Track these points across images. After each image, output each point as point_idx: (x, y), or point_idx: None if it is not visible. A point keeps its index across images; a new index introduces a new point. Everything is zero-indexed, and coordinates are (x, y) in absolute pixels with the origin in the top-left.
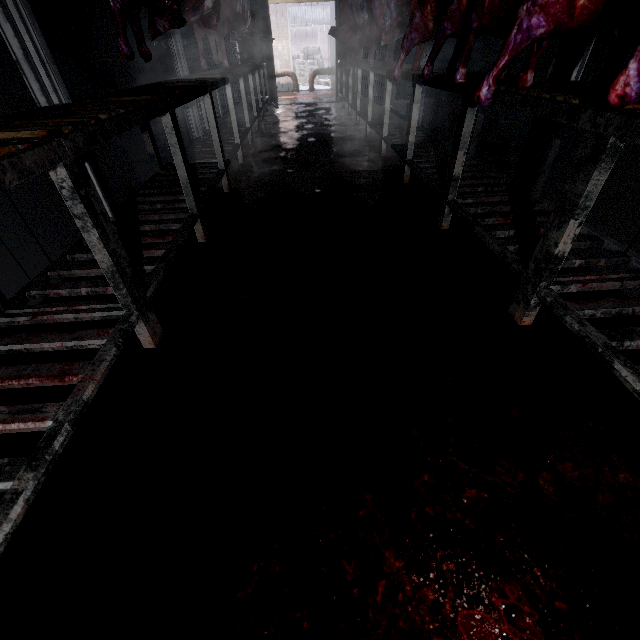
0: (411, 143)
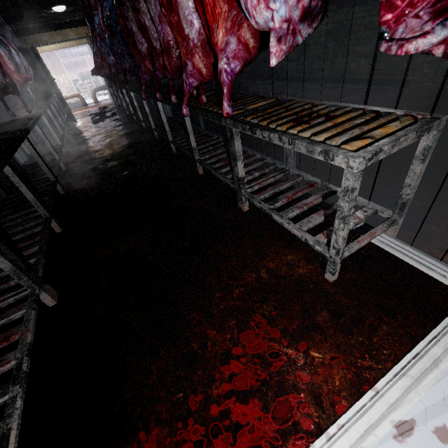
0: (168, 131)
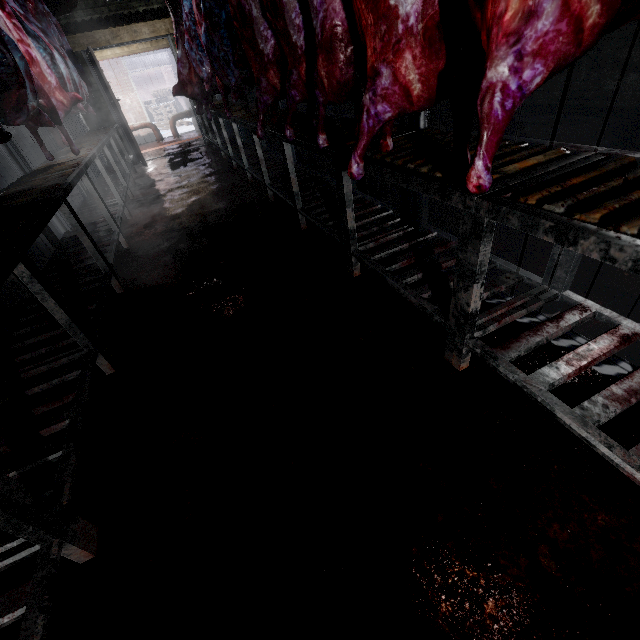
0: (297, 193)
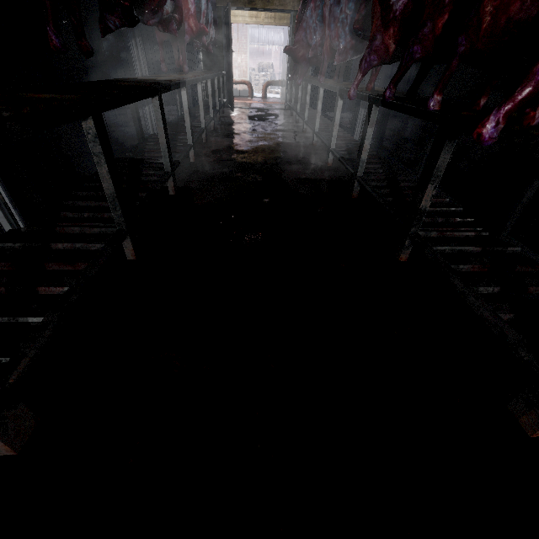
0: (363, 161)
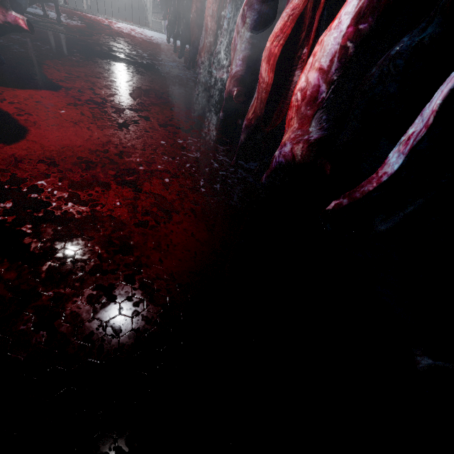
0: None
